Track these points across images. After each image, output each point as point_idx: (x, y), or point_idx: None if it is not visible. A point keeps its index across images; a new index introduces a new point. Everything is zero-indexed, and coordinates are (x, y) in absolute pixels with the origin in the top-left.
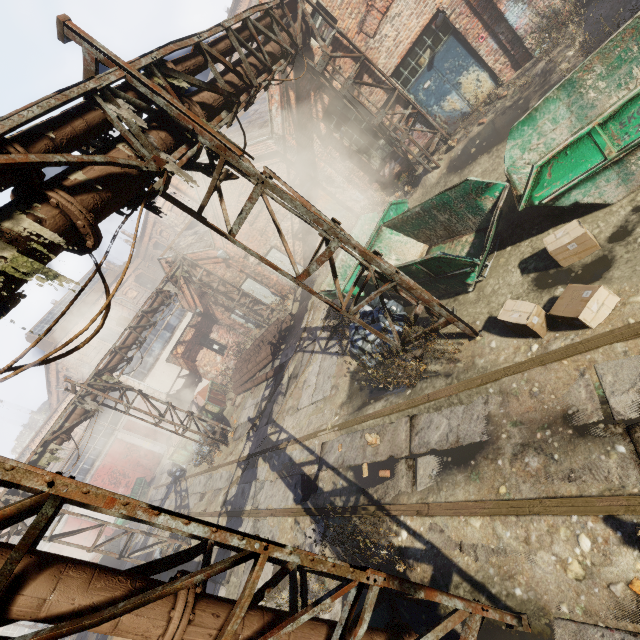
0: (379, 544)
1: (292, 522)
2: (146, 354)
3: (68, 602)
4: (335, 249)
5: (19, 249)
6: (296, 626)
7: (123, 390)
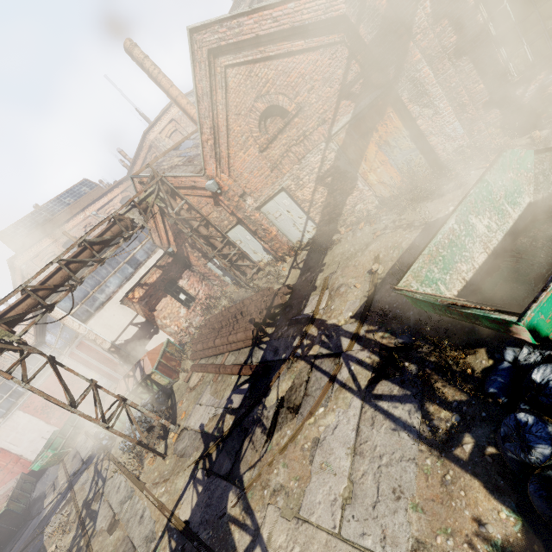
0: None
1: None
2: (97, 289)
3: None
4: None
5: None
6: None
7: (22, 356)
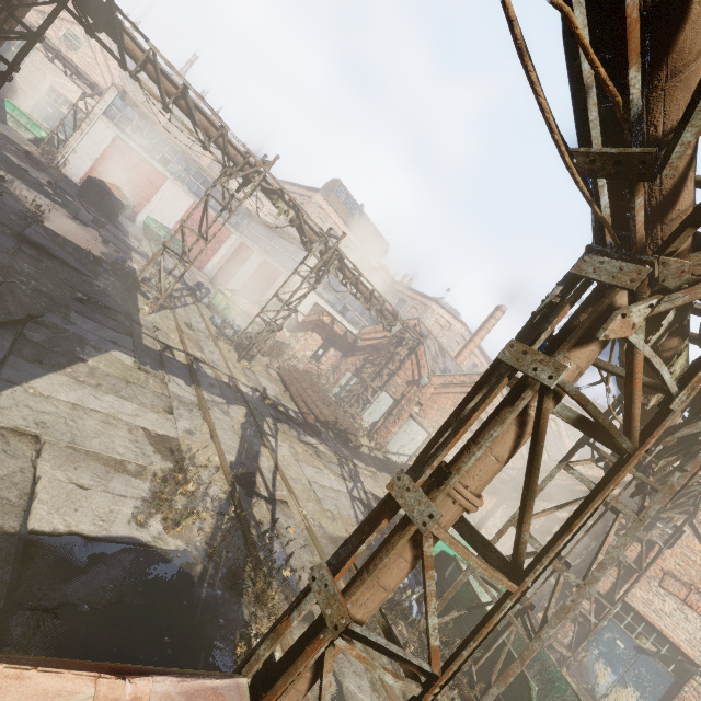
0: (242, 605)
1: (216, 462)
2: (326, 286)
3: (531, 430)
4: (566, 576)
5: (671, 373)
6: (430, 610)
7: (321, 275)
